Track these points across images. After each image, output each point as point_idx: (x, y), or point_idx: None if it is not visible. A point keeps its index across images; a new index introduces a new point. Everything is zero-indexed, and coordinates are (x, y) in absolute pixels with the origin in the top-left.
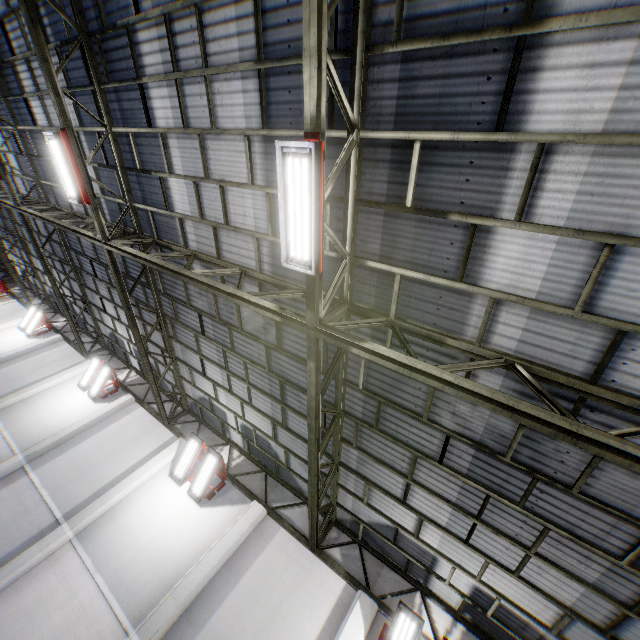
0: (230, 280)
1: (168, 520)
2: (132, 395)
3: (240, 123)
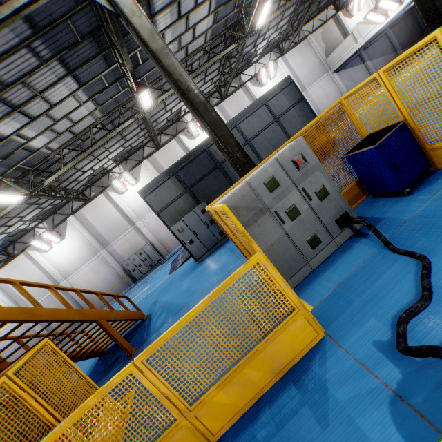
0: None
1: (67, 250)
2: None
3: None
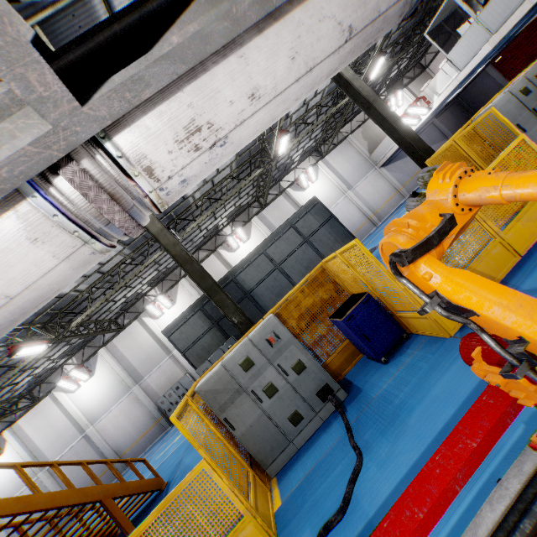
0: None
1: (96, 388)
2: (4, 431)
3: None
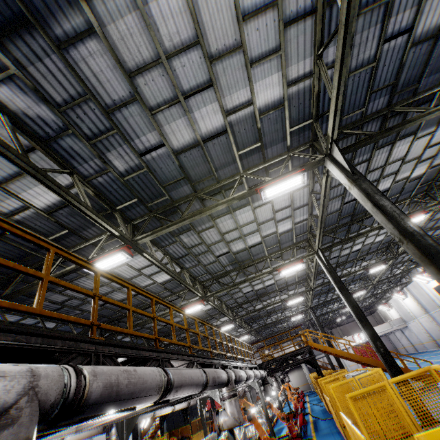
0: (380, 260)
1: None
2: None
3: (350, 269)
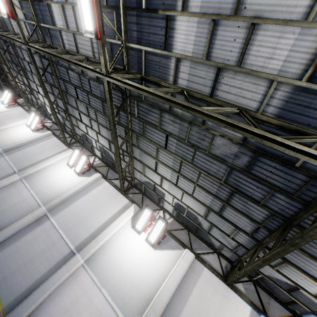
0: None
1: (137, 256)
2: (99, 173)
3: None
